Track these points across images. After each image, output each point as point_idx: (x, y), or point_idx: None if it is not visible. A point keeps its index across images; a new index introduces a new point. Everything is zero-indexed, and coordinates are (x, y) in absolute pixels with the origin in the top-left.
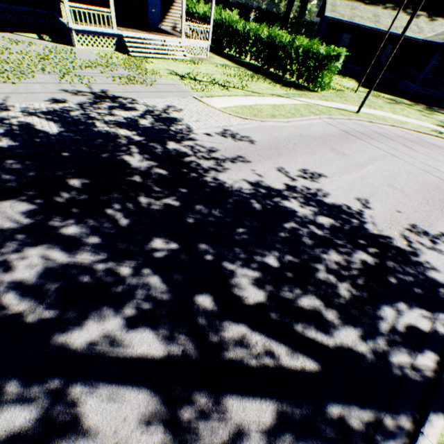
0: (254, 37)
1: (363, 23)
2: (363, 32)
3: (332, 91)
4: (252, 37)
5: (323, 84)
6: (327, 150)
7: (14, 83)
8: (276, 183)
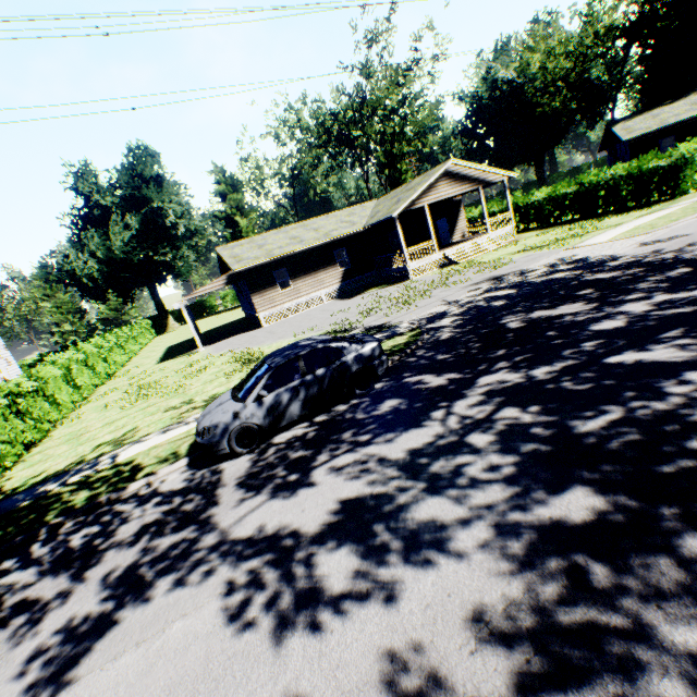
0: (559, 196)
1: (684, 117)
2: (690, 124)
3: None
4: (555, 198)
5: (692, 182)
6: None
7: (430, 297)
8: None
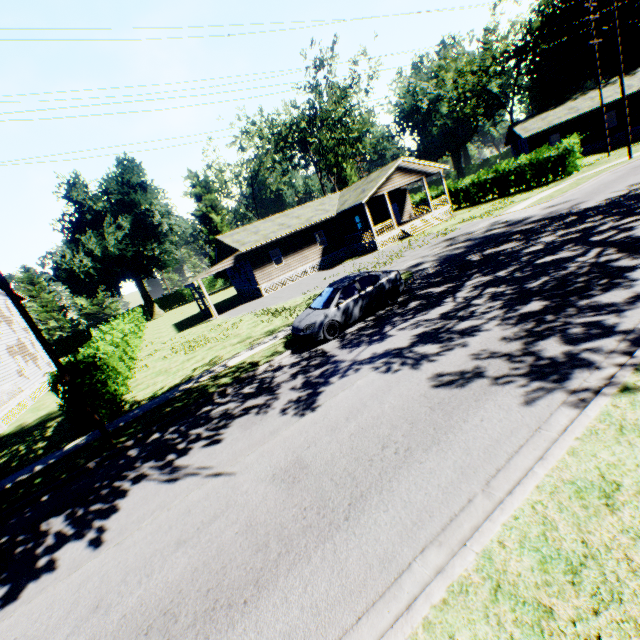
0: (481, 182)
1: (564, 119)
2: (569, 124)
3: (583, 168)
4: (478, 183)
5: (574, 166)
6: (633, 176)
7: (403, 257)
8: (618, 194)
